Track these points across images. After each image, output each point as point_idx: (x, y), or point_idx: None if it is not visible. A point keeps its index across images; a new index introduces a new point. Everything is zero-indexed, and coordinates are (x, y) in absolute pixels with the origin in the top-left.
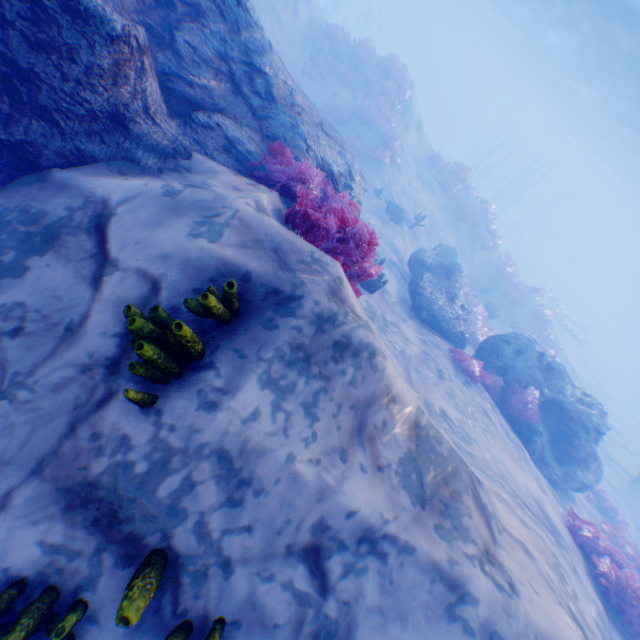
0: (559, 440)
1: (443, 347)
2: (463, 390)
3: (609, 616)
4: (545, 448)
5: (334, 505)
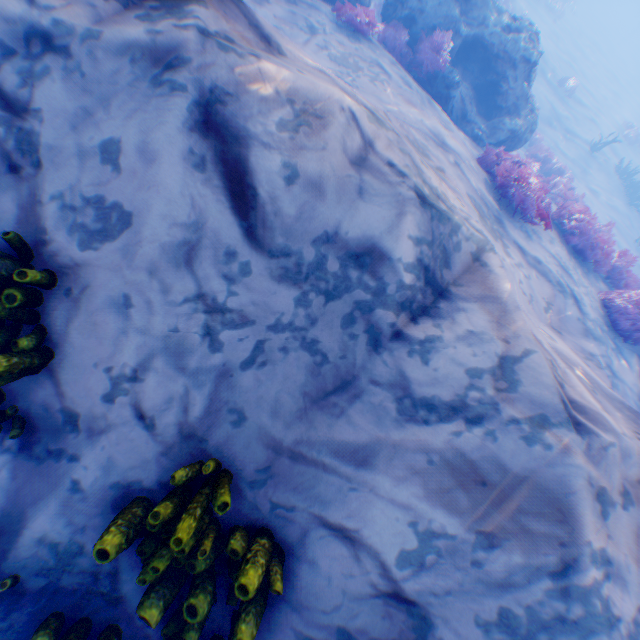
0: (489, 98)
1: (325, 10)
2: (347, 45)
3: (504, 211)
4: (468, 106)
5: None
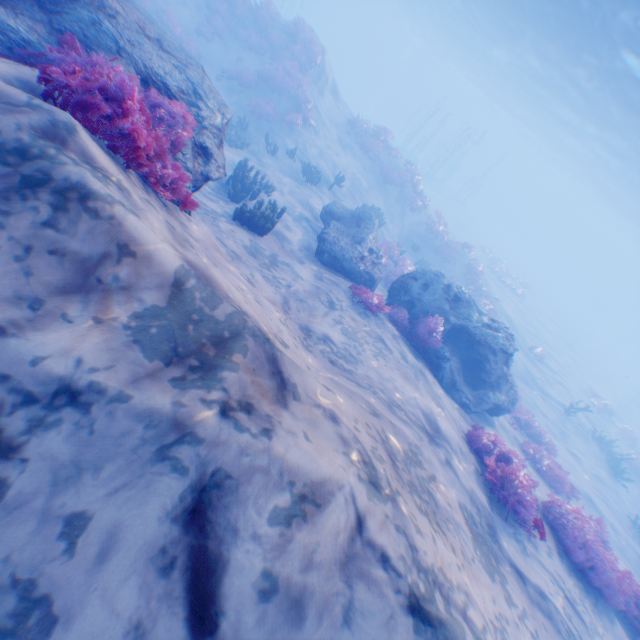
0: (474, 368)
1: (345, 286)
2: (358, 320)
3: (497, 509)
4: (456, 375)
5: (12, 352)
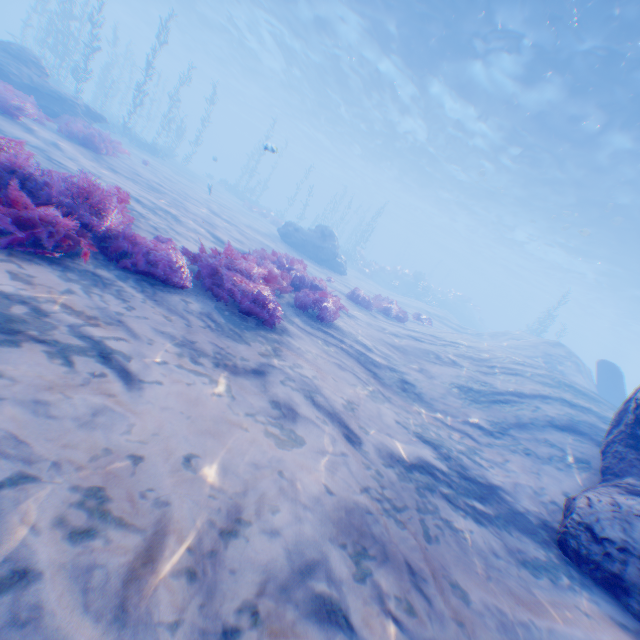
0: None
1: None
2: None
3: None
4: None
5: None
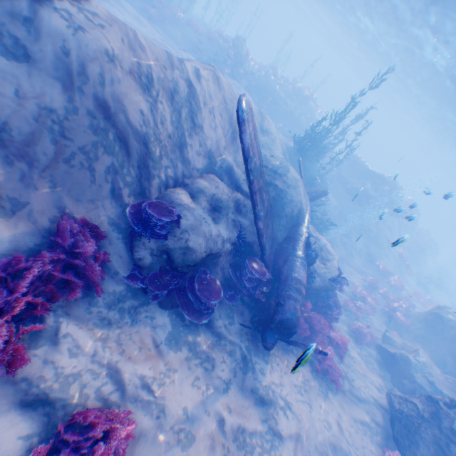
0: None
1: None
2: None
3: None
4: None
5: None
